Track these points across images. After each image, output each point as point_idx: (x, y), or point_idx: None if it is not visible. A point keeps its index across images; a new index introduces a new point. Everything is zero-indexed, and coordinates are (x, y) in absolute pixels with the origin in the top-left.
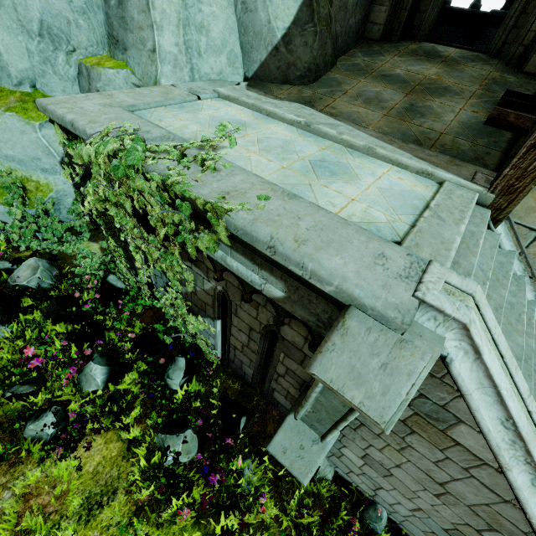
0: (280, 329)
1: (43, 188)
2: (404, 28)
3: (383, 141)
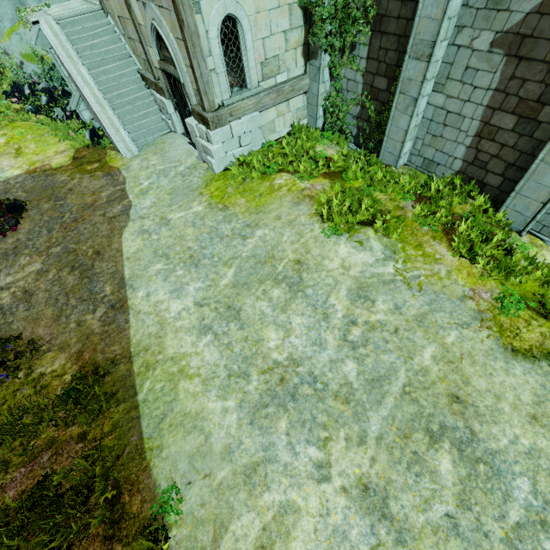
0: None
1: (50, 58)
2: None
3: None
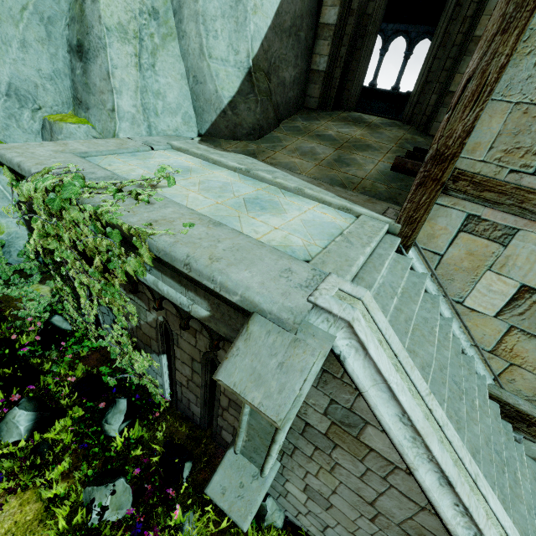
0: (217, 355)
1: None
2: (335, 101)
3: (312, 184)
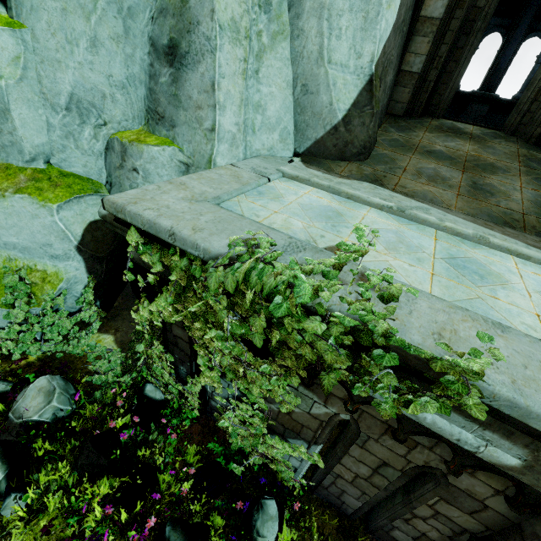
0: (449, 474)
1: (50, 278)
2: (424, 107)
3: (482, 226)
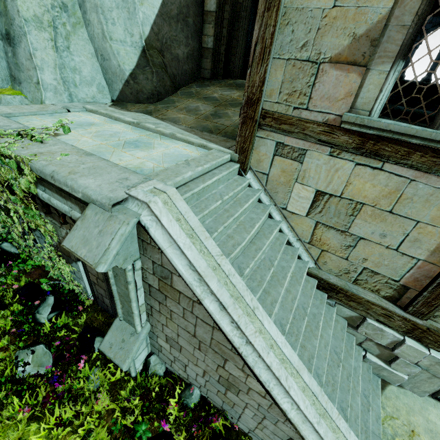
0: None
1: None
2: (224, 72)
3: (186, 131)
